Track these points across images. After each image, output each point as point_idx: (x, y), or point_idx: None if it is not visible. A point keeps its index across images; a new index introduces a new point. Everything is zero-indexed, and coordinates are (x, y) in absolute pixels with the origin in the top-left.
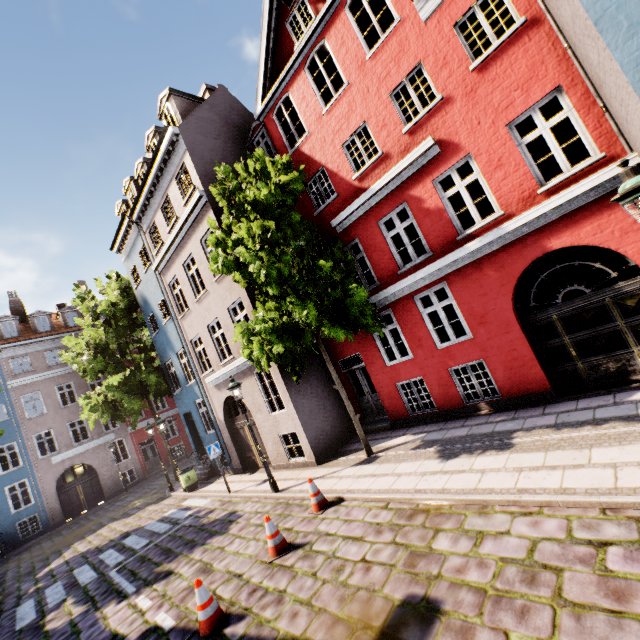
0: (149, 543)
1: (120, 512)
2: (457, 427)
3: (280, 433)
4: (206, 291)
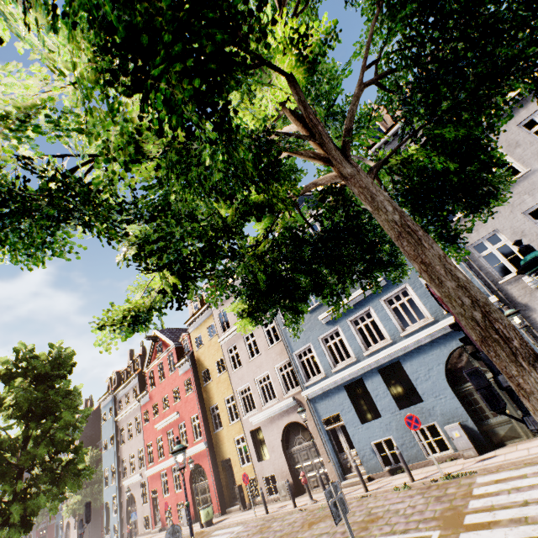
0: None
1: None
2: None
3: None
4: None
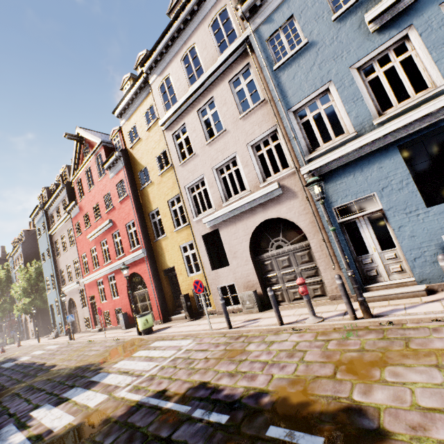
0: None
1: None
2: None
3: (32, 329)
4: None
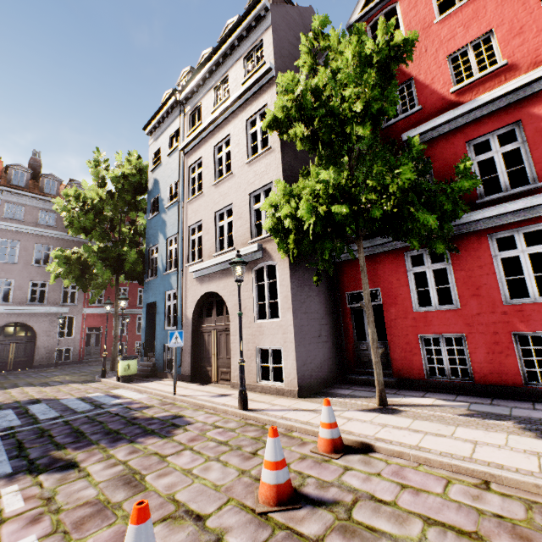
0: (58, 417)
1: (40, 380)
2: (526, 408)
3: (259, 346)
4: (231, 173)
